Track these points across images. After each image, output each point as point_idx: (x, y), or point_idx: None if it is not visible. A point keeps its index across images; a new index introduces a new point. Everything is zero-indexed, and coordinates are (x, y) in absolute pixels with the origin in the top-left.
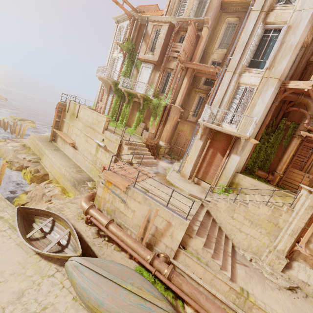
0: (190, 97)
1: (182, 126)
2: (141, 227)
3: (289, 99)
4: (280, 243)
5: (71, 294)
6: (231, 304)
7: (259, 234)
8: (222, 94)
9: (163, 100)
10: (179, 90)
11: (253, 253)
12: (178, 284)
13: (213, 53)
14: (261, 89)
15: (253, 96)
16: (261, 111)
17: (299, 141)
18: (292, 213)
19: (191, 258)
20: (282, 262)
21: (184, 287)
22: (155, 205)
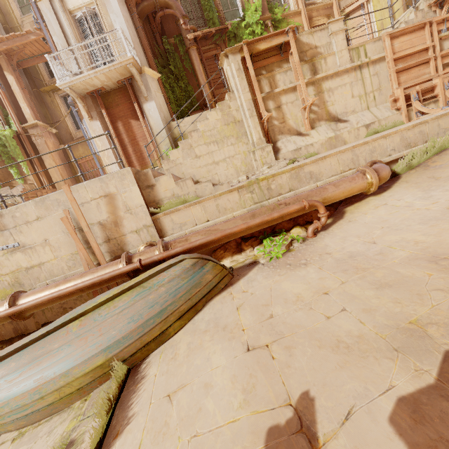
0: (49, 105)
1: (76, 153)
2: (78, 249)
3: (147, 9)
4: (252, 134)
5: (3, 445)
6: (254, 206)
7: (233, 147)
8: (62, 39)
9: (2, 130)
10: (16, 100)
11: (246, 173)
12: (184, 244)
13: (23, 25)
14: (102, 1)
15: (101, 18)
16: (125, 28)
17: (196, 51)
18: (235, 95)
19: (177, 209)
20: (269, 149)
21: (193, 238)
22: (64, 194)
